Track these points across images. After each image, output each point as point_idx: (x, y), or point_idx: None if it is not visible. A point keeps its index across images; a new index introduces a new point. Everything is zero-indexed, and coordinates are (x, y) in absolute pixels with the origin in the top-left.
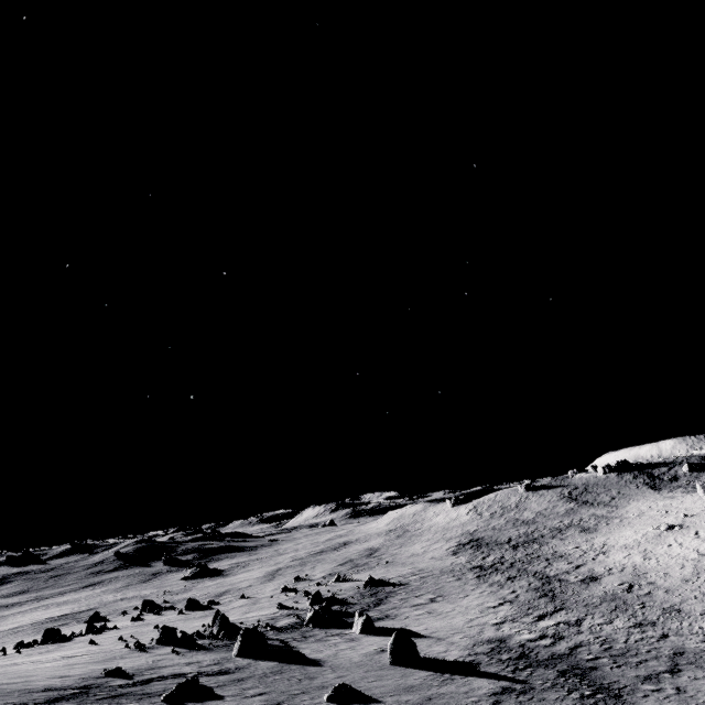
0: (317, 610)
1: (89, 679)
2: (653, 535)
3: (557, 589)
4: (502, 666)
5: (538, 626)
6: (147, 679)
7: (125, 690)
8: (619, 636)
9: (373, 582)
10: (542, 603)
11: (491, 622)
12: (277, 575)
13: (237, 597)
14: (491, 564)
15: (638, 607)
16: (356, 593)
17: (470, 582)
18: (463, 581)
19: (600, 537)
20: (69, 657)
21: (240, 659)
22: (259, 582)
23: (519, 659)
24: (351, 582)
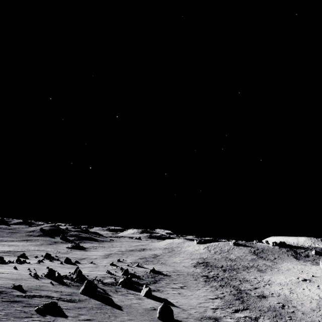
0: (125, 279)
1: (4, 287)
2: (295, 282)
3: (245, 298)
4: None
5: (235, 315)
6: (32, 295)
7: (18, 298)
8: None
9: (154, 271)
10: (237, 303)
11: (210, 307)
12: (109, 256)
13: (89, 262)
14: (212, 276)
15: (288, 318)
16: (145, 274)
17: (201, 282)
18: (197, 281)
19: (267, 275)
20: (1, 272)
21: (82, 295)
22: (101, 257)
23: None
24: (144, 268)
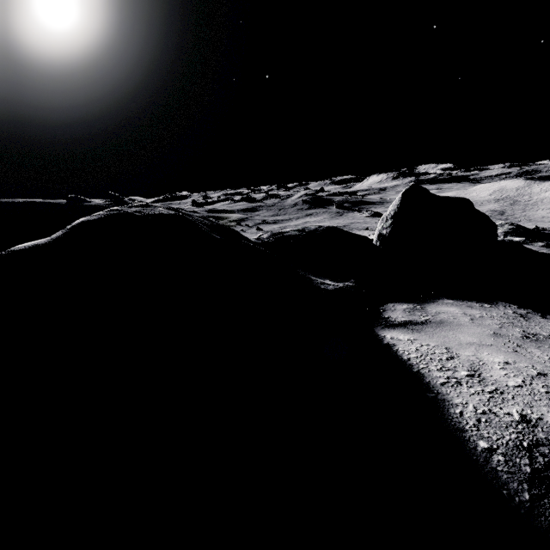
0: None
1: None
2: None
3: None
4: None
5: None
6: None
7: None
8: None
9: (538, 229)
10: None
11: None
12: None
13: None
14: None
15: None
16: None
17: None
18: None
19: None
20: None
21: None
22: None
23: None
24: None
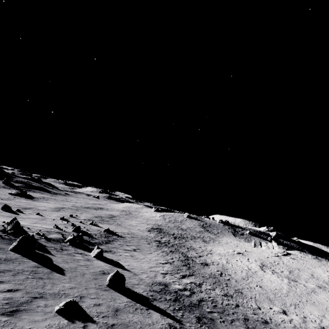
0: (75, 237)
1: None
2: (231, 254)
3: (191, 264)
4: (167, 305)
5: (182, 281)
6: None
7: None
8: (218, 299)
9: (109, 231)
10: (184, 269)
11: (161, 272)
12: (61, 210)
13: (35, 213)
14: (164, 242)
15: (225, 285)
16: (98, 233)
17: (154, 247)
18: (150, 245)
19: (210, 246)
20: None
21: (13, 253)
22: (50, 210)
23: (175, 301)
24: (98, 227)
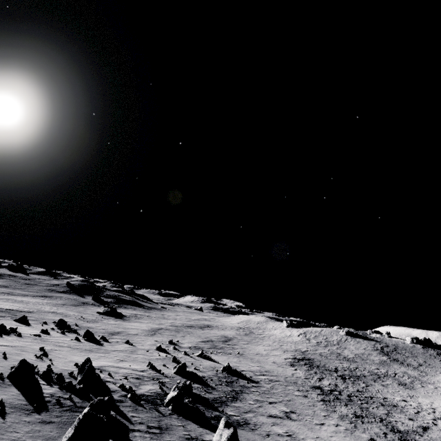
0: (181, 392)
1: None
2: None
3: None
4: None
5: None
6: None
7: None
8: None
9: (230, 370)
10: None
11: None
12: (157, 333)
13: (123, 340)
14: (330, 389)
15: None
16: (214, 375)
17: (318, 404)
18: (310, 400)
19: (422, 397)
20: None
21: None
22: (144, 333)
23: None
24: (211, 361)
